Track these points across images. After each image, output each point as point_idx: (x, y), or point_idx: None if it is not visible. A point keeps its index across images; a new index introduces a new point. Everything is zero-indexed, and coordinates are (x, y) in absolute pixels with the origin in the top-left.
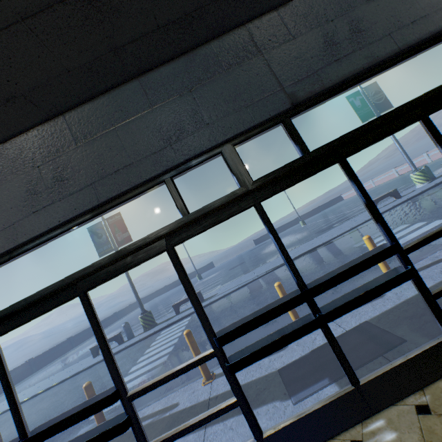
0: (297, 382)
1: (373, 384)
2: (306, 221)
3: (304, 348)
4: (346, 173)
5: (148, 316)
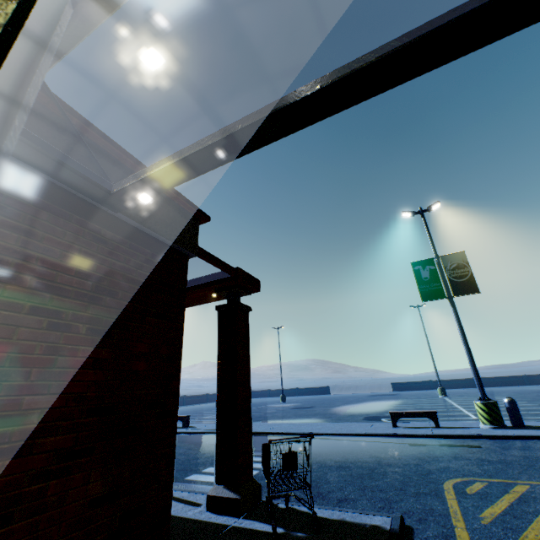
0: None
1: None
2: (473, 390)
3: None
4: None
5: None
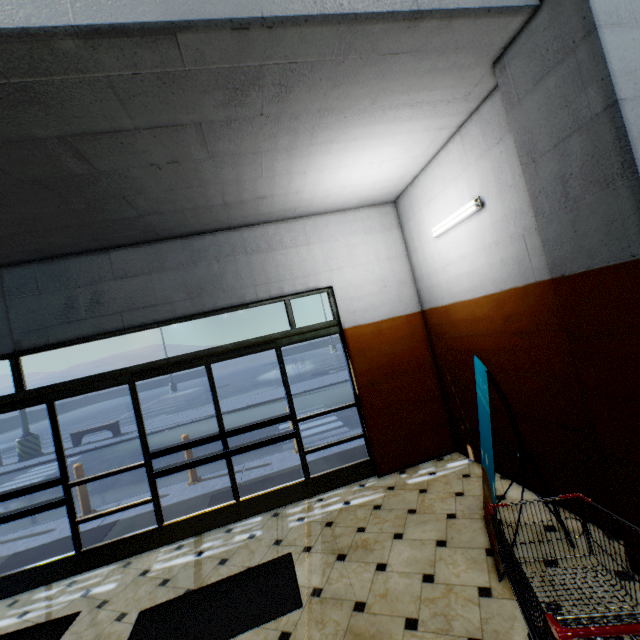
0: (3, 568)
1: (1, 581)
2: None
3: (58, 535)
4: (49, 414)
5: (31, 442)
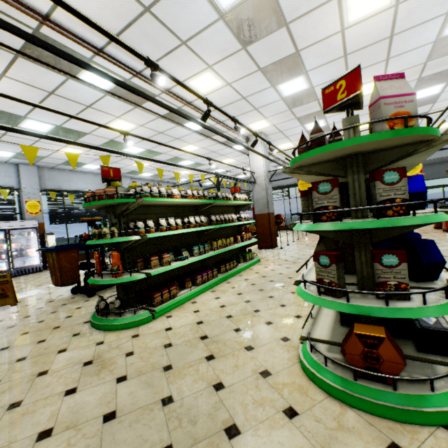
0: None
1: None
2: None
3: None
4: None
5: None
